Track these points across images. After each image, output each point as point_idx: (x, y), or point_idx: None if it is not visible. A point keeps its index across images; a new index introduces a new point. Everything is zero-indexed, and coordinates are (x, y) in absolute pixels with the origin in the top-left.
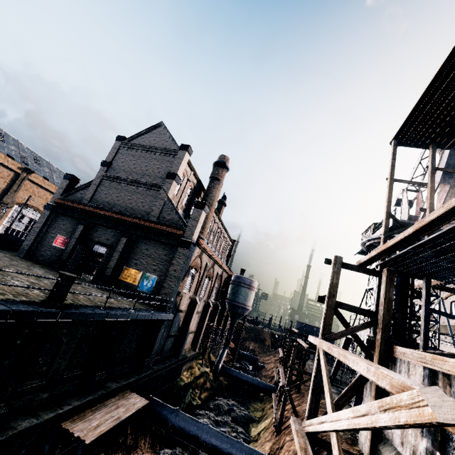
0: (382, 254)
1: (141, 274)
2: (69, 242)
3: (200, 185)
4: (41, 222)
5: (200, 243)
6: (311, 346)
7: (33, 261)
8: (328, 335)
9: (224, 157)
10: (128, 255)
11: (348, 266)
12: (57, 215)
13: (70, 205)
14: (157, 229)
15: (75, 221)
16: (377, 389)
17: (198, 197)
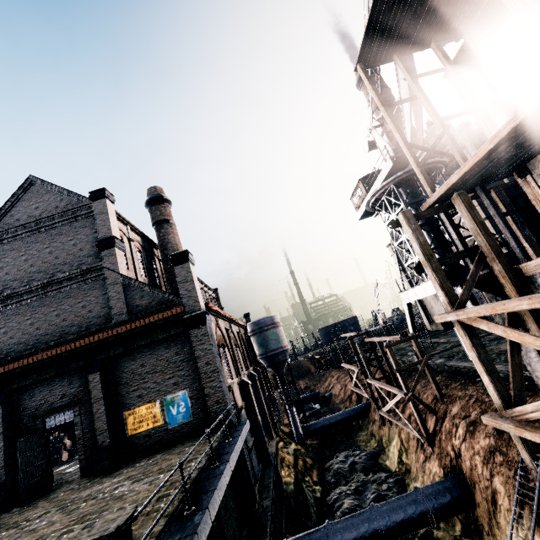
0: (468, 172)
1: (160, 404)
2: None
3: (146, 241)
4: None
5: (211, 307)
6: (446, 326)
7: None
8: (457, 300)
9: (155, 189)
10: (117, 394)
11: (417, 216)
12: None
13: None
14: (139, 327)
15: None
16: (535, 320)
17: (154, 258)
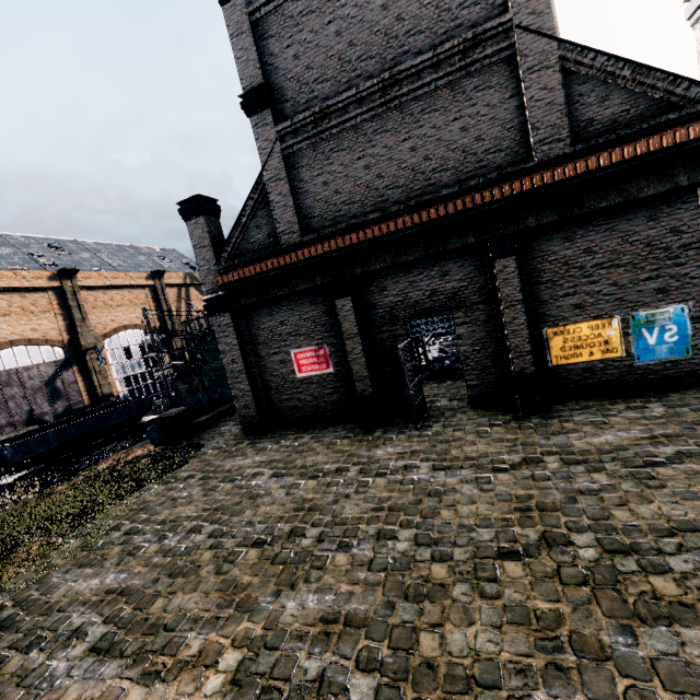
0: None
1: (620, 324)
2: (331, 352)
3: None
4: (232, 348)
5: None
6: None
7: (294, 431)
8: None
9: None
10: (532, 298)
11: None
12: (246, 312)
13: (264, 272)
14: (604, 169)
15: (304, 300)
16: None
17: None
